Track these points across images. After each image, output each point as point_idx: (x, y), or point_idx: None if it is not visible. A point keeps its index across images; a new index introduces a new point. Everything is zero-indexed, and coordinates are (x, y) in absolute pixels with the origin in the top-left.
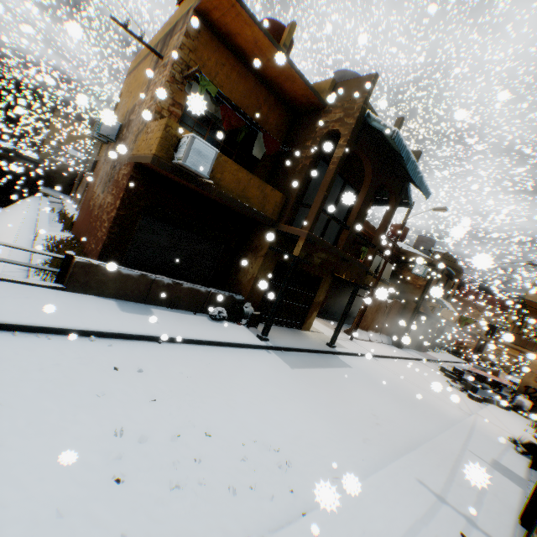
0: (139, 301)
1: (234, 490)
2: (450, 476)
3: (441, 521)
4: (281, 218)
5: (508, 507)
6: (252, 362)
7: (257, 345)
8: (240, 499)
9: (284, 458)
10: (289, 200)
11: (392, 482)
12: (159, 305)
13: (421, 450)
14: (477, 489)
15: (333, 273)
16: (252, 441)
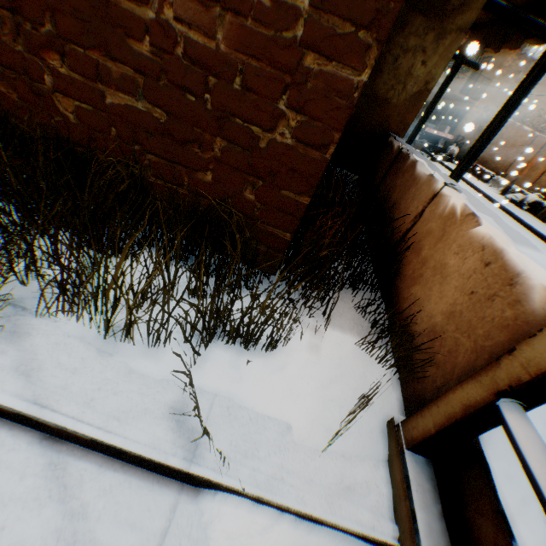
0: None
1: None
2: None
3: None
4: None
5: None
6: None
7: None
8: None
9: None
10: None
11: None
12: None
13: None
14: None
15: None
16: None
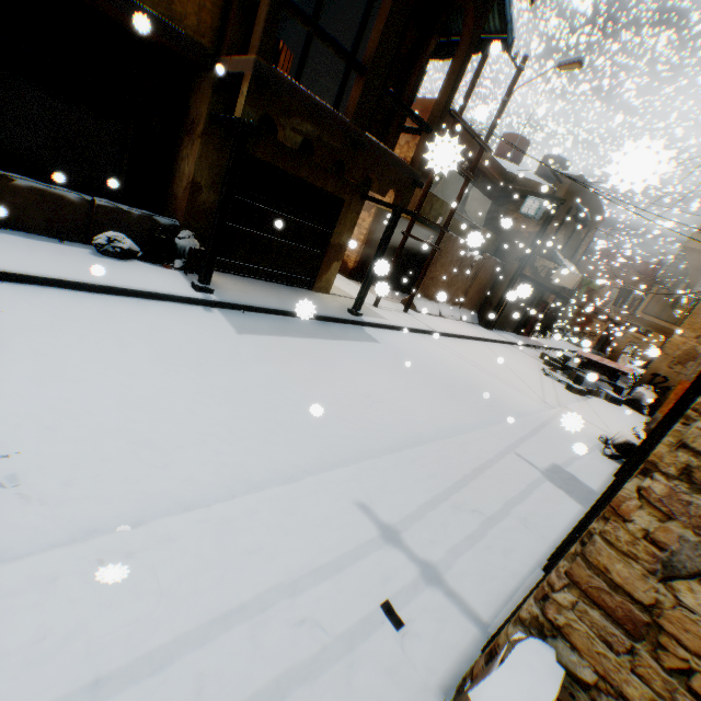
0: None
1: None
2: (445, 494)
3: (350, 584)
4: (222, 46)
5: (538, 541)
6: (142, 319)
7: (180, 296)
8: None
9: (9, 472)
10: None
11: (278, 513)
12: None
13: (414, 454)
14: (489, 514)
15: (365, 192)
16: None
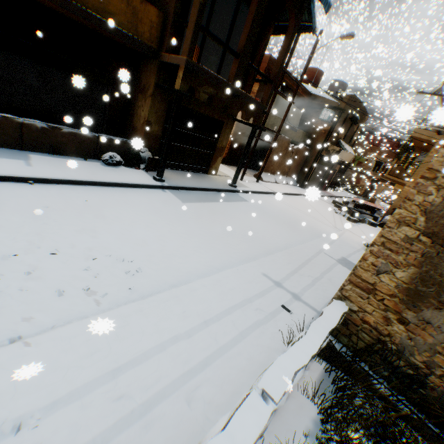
0: (15, 148)
1: (61, 293)
2: (296, 270)
3: (268, 299)
4: (162, 46)
5: (336, 286)
6: (139, 199)
7: (150, 185)
8: (66, 299)
9: (135, 267)
10: (168, 21)
11: (235, 277)
12: (43, 152)
13: (279, 254)
14: (315, 277)
15: (235, 116)
16: (106, 256)
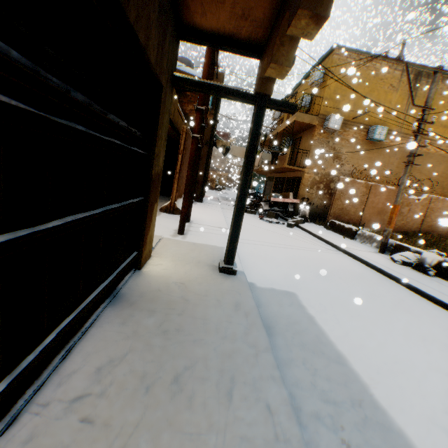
0: None
1: None
2: None
3: None
4: None
5: None
6: None
7: None
8: None
9: None
10: None
11: None
12: None
13: None
14: None
15: (173, 73)
16: None
